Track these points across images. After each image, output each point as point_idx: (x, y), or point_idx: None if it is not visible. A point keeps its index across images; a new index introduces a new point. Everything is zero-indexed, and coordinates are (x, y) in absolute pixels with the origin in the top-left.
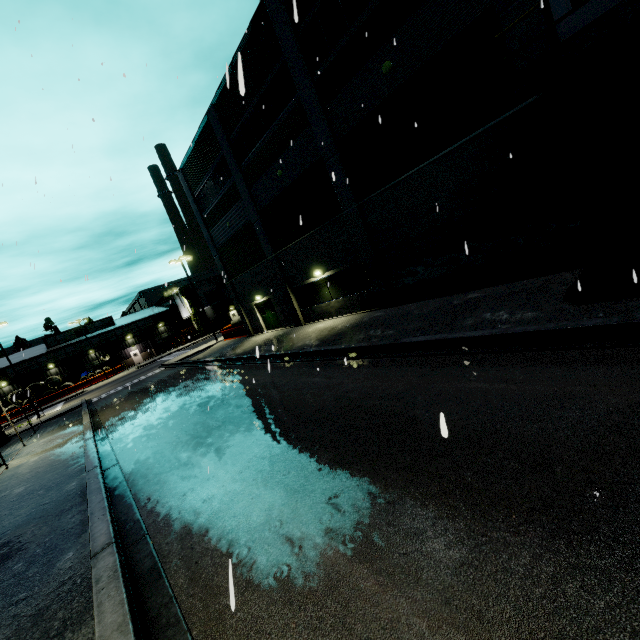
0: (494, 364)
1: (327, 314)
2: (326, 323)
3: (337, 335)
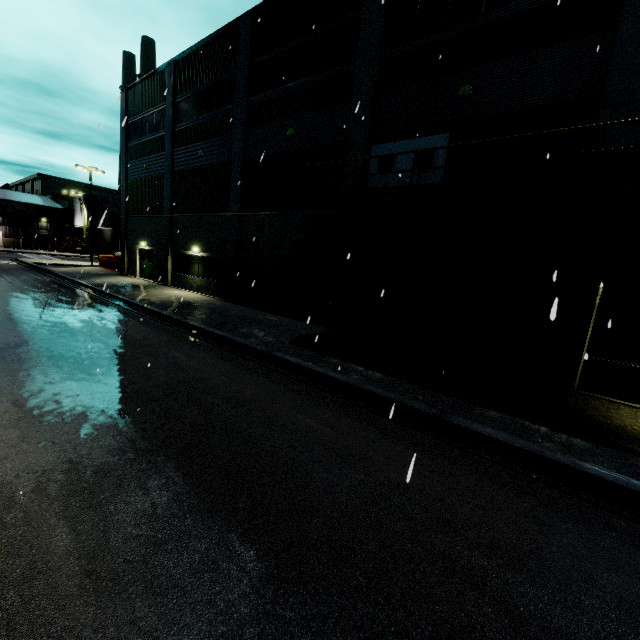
0: (203, 350)
1: (190, 286)
2: (183, 293)
3: (176, 304)
